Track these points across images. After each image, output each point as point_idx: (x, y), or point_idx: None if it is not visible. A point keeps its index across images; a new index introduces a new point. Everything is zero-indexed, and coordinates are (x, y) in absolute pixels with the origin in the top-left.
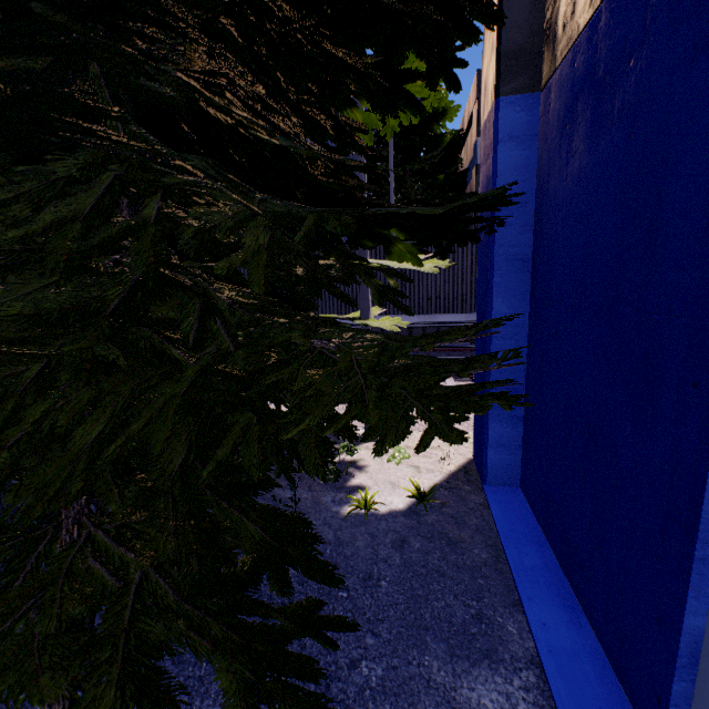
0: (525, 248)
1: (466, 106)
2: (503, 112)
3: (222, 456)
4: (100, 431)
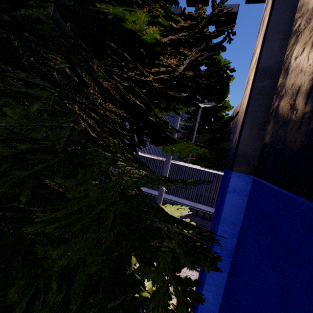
0: (231, 245)
1: (236, 107)
2: (233, 178)
3: None
4: None
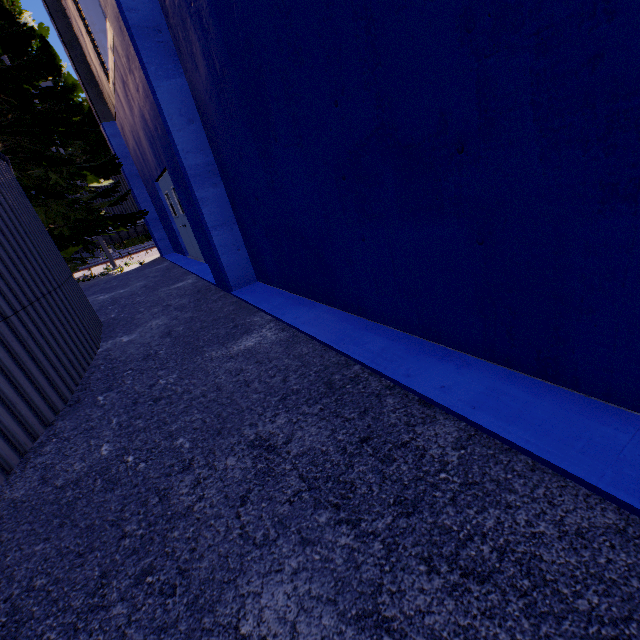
0: (136, 171)
1: None
2: (106, 128)
3: (73, 219)
4: (45, 216)
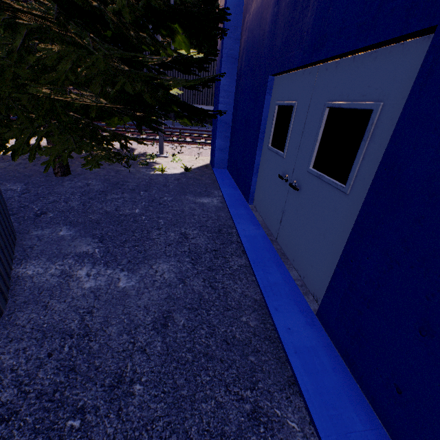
0: (236, 52)
1: None
2: None
3: (117, 89)
4: (71, 66)
